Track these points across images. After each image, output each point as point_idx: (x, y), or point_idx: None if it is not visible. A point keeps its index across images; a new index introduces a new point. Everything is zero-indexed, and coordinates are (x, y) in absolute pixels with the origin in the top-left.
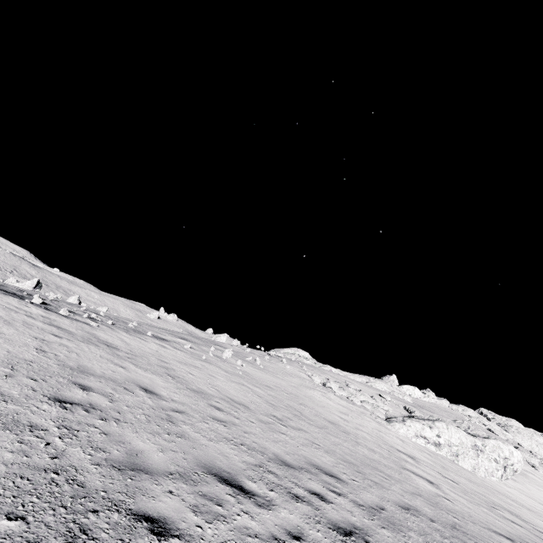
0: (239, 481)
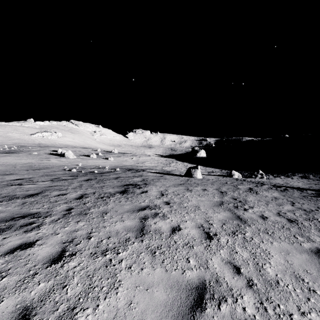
0: (16, 143)
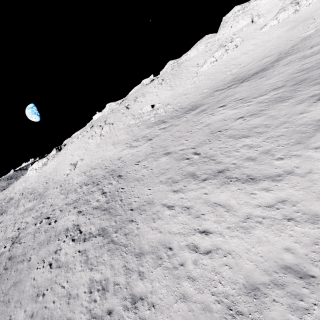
0: None
